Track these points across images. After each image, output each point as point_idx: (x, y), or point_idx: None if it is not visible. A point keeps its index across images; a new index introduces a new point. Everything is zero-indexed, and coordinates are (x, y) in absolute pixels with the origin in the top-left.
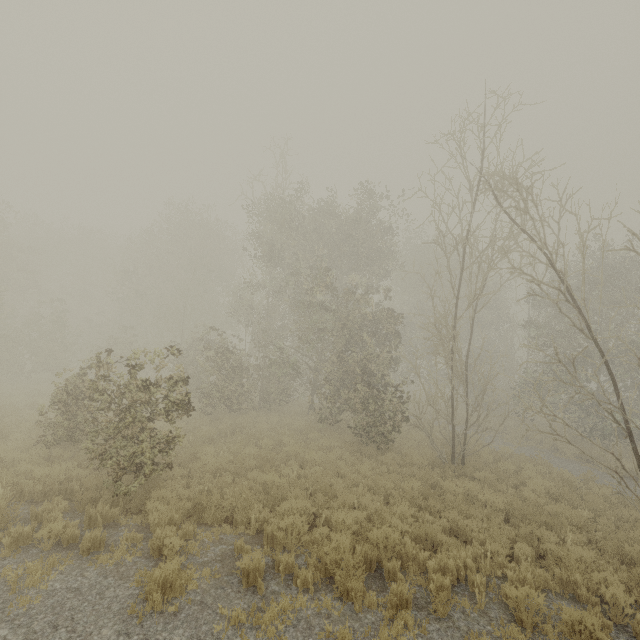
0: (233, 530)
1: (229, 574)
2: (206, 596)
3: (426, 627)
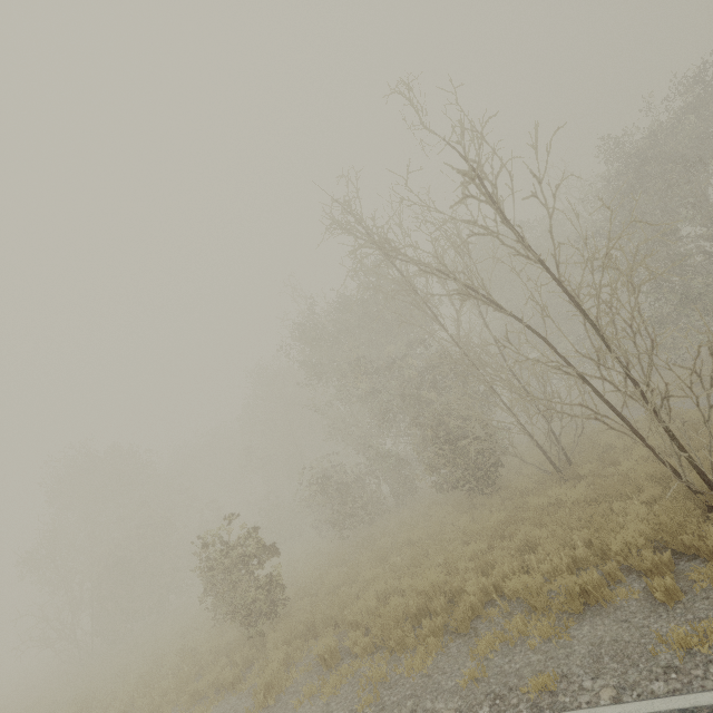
0: (338, 631)
1: (319, 665)
2: (298, 686)
3: (450, 645)
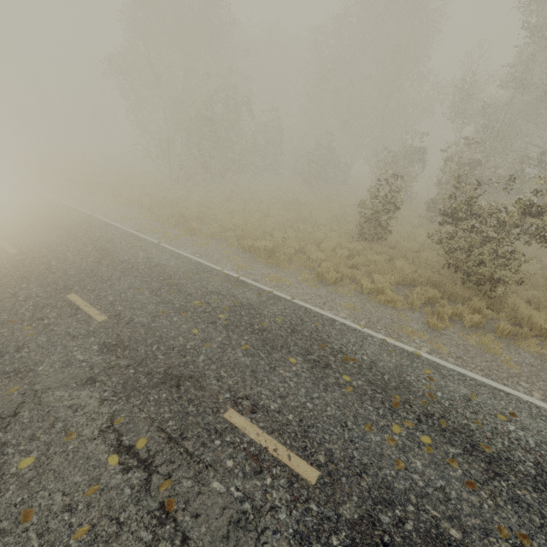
0: None
1: None
2: None
3: None
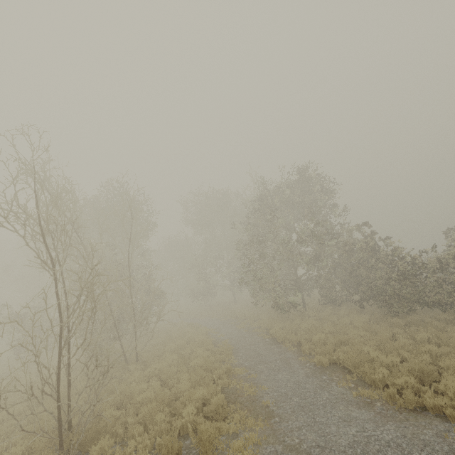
0: None
1: None
2: None
3: None
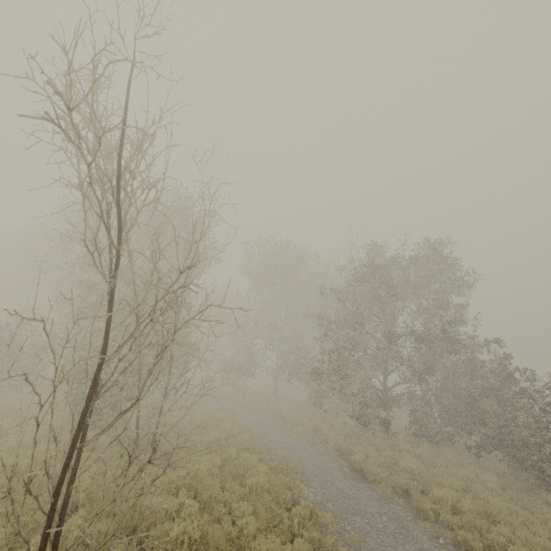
0: None
1: None
2: None
3: None
